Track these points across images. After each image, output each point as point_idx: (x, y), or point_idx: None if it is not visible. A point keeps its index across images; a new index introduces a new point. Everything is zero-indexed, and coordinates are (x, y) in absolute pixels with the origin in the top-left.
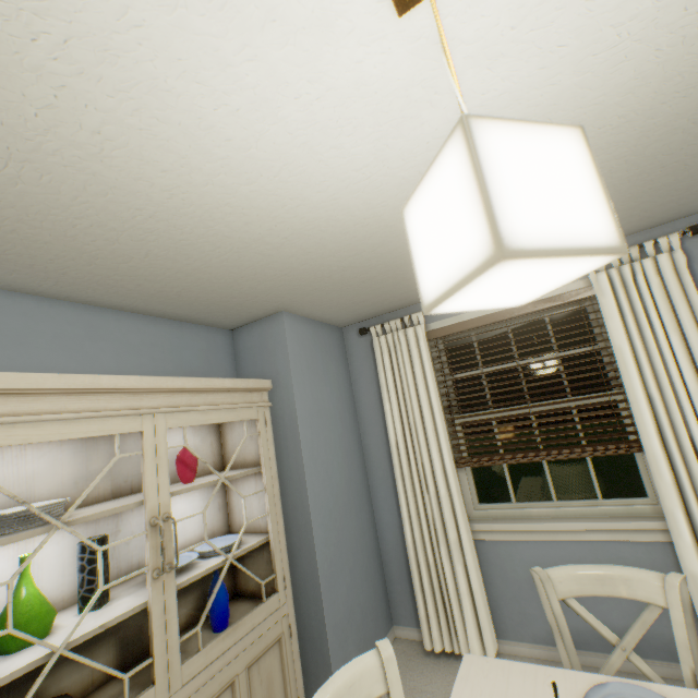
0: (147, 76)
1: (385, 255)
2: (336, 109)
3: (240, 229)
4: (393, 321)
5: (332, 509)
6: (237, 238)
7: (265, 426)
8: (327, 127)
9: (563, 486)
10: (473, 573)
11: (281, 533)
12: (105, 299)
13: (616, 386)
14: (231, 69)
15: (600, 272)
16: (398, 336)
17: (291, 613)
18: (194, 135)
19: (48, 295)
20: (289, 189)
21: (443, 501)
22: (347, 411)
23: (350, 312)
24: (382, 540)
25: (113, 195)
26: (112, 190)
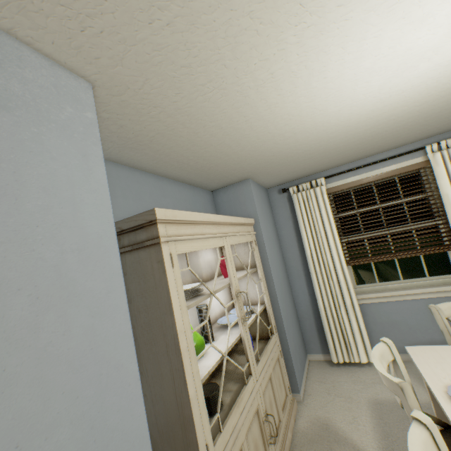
0: (324, 45)
1: (330, 143)
2: (386, 62)
3: (279, 128)
4: (304, 183)
5: (281, 292)
6: (272, 133)
7: (255, 245)
8: (374, 71)
9: (364, 281)
10: (361, 320)
11: (269, 304)
12: (170, 172)
13: (440, 216)
14: (363, 41)
15: (436, 152)
16: (310, 192)
17: (279, 345)
18: (312, 75)
19: (145, 169)
20: (324, 105)
21: (342, 284)
22: (276, 238)
23: (280, 179)
24: (298, 309)
25: (241, 108)
26: (244, 105)
